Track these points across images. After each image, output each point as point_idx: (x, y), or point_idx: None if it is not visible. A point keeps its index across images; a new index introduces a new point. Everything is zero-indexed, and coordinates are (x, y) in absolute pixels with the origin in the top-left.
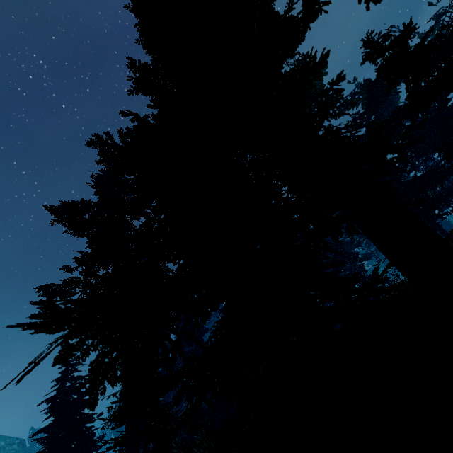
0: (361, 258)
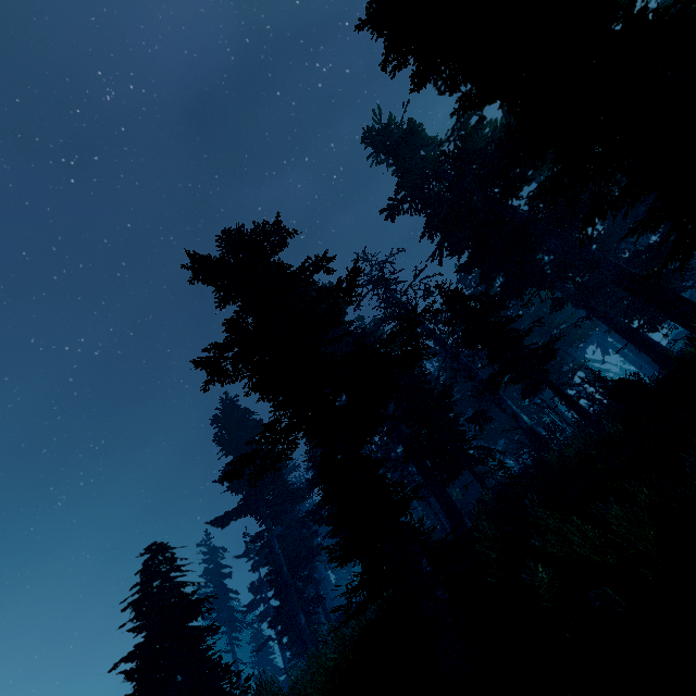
0: (569, 370)
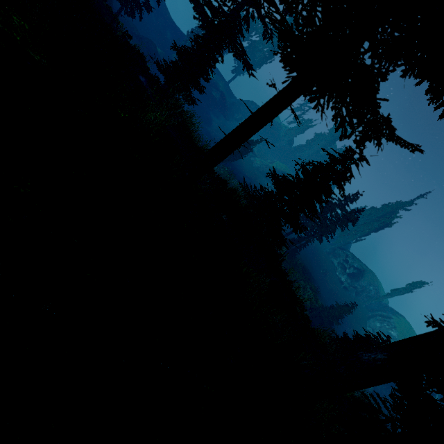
0: None
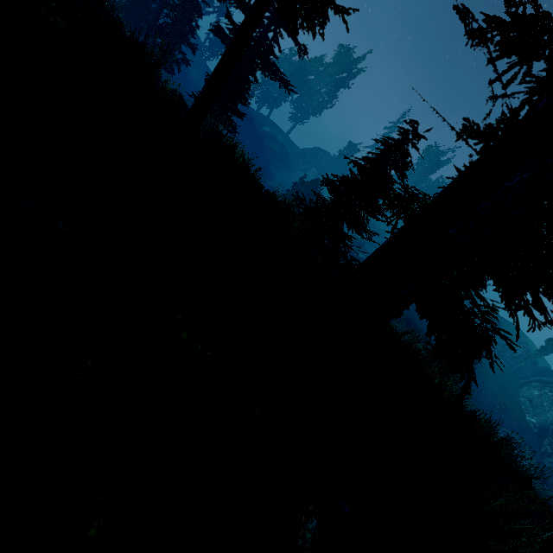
0: None
